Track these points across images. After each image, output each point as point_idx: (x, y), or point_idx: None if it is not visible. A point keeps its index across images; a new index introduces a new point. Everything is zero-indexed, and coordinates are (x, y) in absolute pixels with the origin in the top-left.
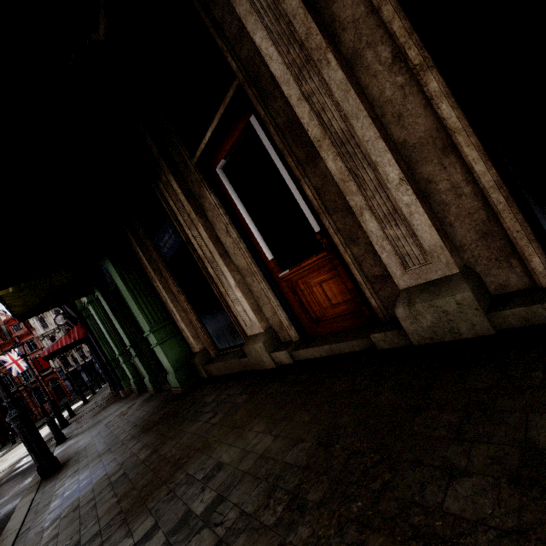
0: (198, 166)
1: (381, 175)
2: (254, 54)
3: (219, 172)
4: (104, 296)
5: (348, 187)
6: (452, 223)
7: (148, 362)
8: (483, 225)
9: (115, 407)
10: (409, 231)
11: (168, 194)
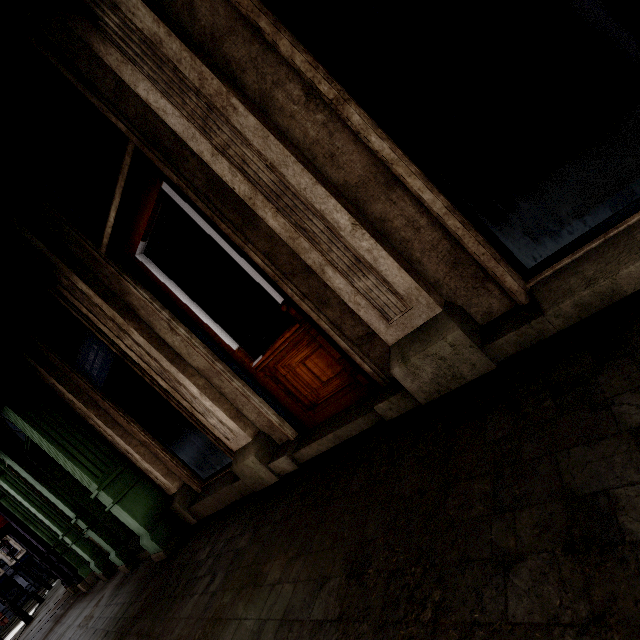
0: (110, 257)
1: (331, 223)
2: (144, 110)
3: (141, 258)
4: (18, 461)
5: (299, 244)
6: (420, 259)
7: (108, 530)
8: (450, 255)
9: (75, 612)
10: (380, 279)
11: (77, 300)
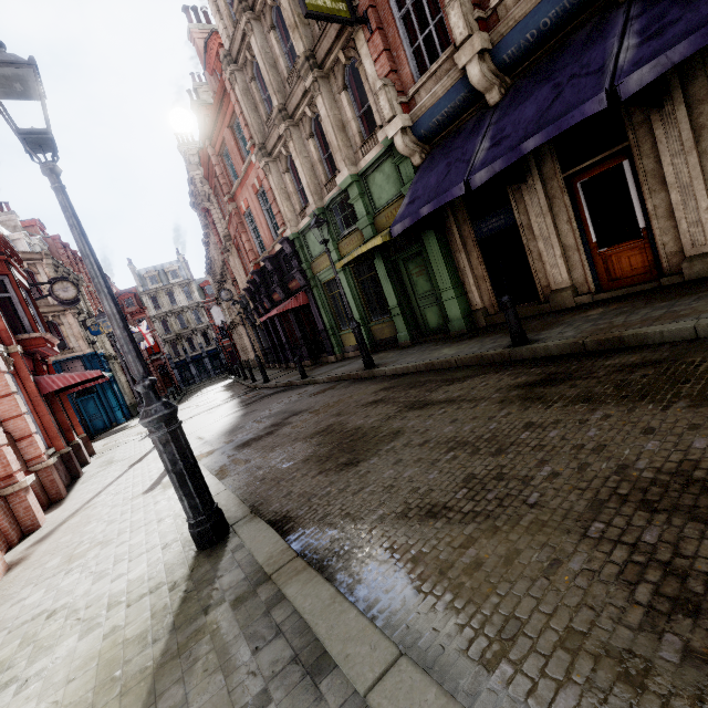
0: (564, 179)
1: (698, 205)
2: (646, 134)
3: (578, 185)
4: (384, 263)
5: (678, 207)
6: None
7: (407, 321)
8: None
9: (343, 362)
10: (702, 230)
11: (528, 192)
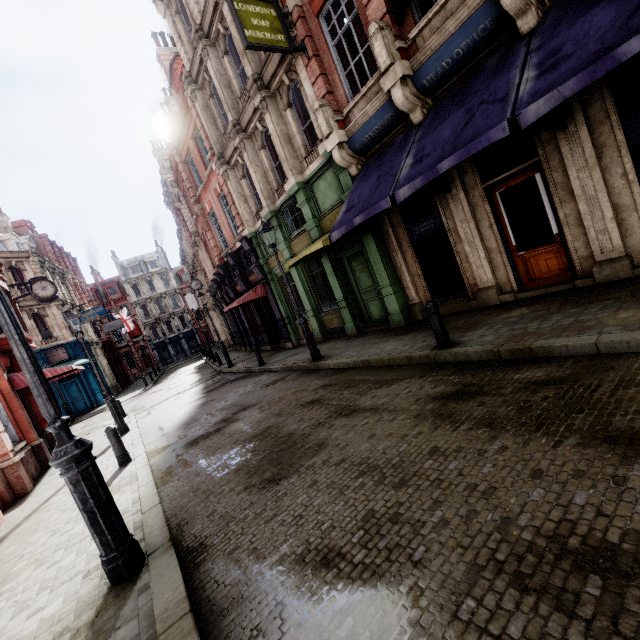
0: (484, 189)
1: (604, 215)
2: (554, 151)
3: (497, 194)
4: (330, 260)
5: (586, 217)
6: (627, 237)
7: (352, 313)
8: (639, 239)
9: (297, 349)
10: (609, 238)
11: (453, 200)
